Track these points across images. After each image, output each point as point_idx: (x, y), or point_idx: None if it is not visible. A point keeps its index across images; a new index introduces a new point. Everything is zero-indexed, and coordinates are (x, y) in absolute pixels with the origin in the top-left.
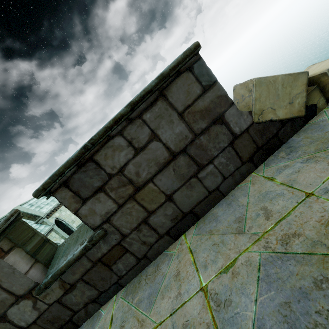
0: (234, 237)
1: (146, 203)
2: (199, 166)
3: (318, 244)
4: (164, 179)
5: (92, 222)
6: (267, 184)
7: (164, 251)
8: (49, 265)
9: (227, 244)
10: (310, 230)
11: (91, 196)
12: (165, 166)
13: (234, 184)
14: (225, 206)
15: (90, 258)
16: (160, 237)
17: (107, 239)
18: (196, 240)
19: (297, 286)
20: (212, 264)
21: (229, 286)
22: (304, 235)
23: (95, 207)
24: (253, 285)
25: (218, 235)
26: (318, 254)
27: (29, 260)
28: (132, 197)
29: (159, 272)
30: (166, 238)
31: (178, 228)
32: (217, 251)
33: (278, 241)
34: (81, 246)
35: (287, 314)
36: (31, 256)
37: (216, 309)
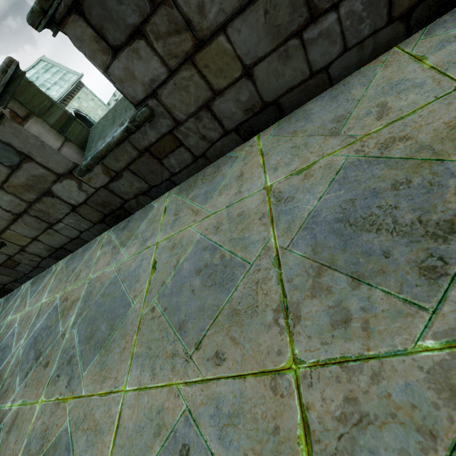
0: (323, 140)
1: (212, 75)
2: (311, 13)
3: (425, 150)
4: (246, 30)
5: (132, 93)
6: (407, 68)
7: (228, 153)
8: (84, 148)
9: (311, 148)
10: (427, 133)
11: (125, 43)
12: (252, 1)
13: (355, 66)
14: (327, 101)
15: (135, 146)
16: (226, 133)
17: (154, 123)
18: (272, 142)
19: (372, 187)
20: (284, 167)
21: (296, 186)
22: (415, 139)
23: (134, 67)
24: (323, 186)
25: (303, 137)
26: (418, 159)
27: (57, 136)
28: (190, 59)
29: (219, 173)
30: (233, 136)
31: (251, 125)
32: (295, 154)
33: (377, 145)
34: (122, 127)
35: (346, 208)
36: (58, 132)
37: (275, 203)
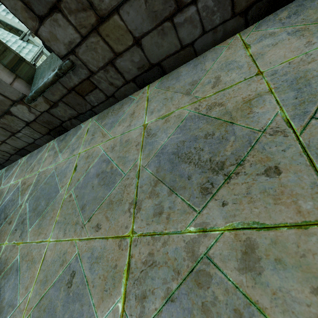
0: (181, 97)
1: (112, 42)
2: (177, 5)
3: (228, 114)
4: (133, 13)
5: (57, 49)
6: (238, 53)
7: (129, 96)
8: (31, 83)
9: (174, 101)
10: (232, 103)
11: (47, 14)
12: None
13: (211, 44)
14: (191, 67)
15: (64, 86)
16: (126, 82)
17: (76, 71)
18: (155, 93)
19: (195, 135)
20: (157, 112)
21: (159, 127)
22: (225, 106)
23: (56, 32)
24: (173, 129)
25: (172, 92)
26: (222, 120)
27: (10, 74)
28: (96, 30)
29: (122, 109)
30: (132, 84)
31: (143, 78)
32: (164, 104)
33: (206, 106)
34: (53, 72)
35: (180, 146)
36: (11, 71)
37: (146, 137)
